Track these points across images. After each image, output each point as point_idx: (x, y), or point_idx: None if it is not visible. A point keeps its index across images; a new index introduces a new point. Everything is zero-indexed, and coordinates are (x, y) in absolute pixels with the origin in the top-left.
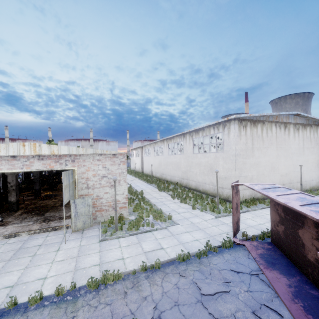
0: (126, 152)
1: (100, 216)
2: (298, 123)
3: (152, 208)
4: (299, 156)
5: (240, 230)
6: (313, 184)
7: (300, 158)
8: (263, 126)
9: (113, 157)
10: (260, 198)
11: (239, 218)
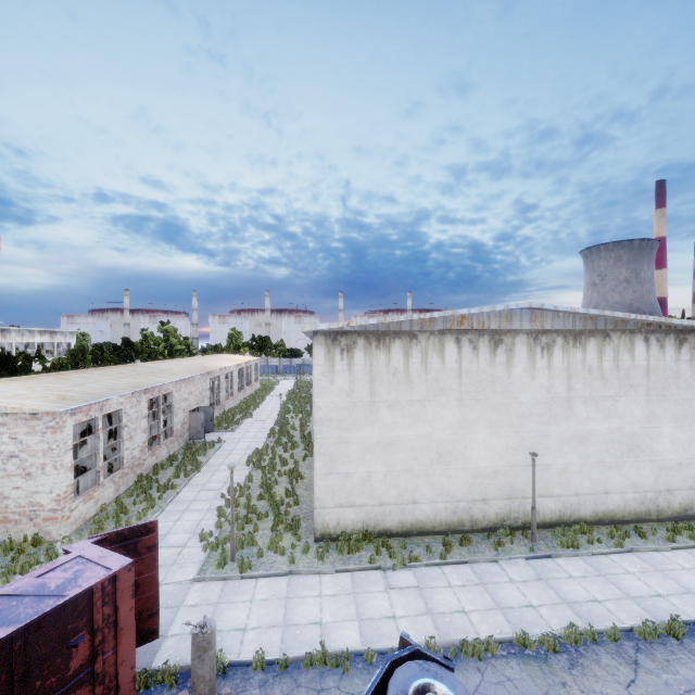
0: (54, 411)
1: (4, 532)
2: (551, 330)
3: (129, 521)
4: (550, 422)
5: (168, 637)
6: (611, 503)
7: (554, 429)
8: (411, 346)
9: (32, 418)
10: (396, 532)
11: (147, 611)
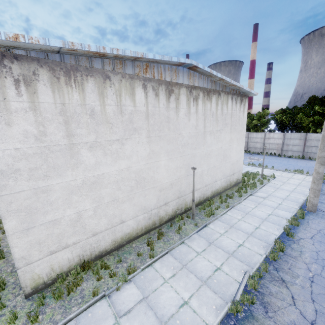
0: None
1: None
2: (197, 86)
3: None
4: (196, 148)
5: None
6: (217, 186)
7: (198, 152)
8: (105, 87)
9: None
10: (110, 249)
11: None
